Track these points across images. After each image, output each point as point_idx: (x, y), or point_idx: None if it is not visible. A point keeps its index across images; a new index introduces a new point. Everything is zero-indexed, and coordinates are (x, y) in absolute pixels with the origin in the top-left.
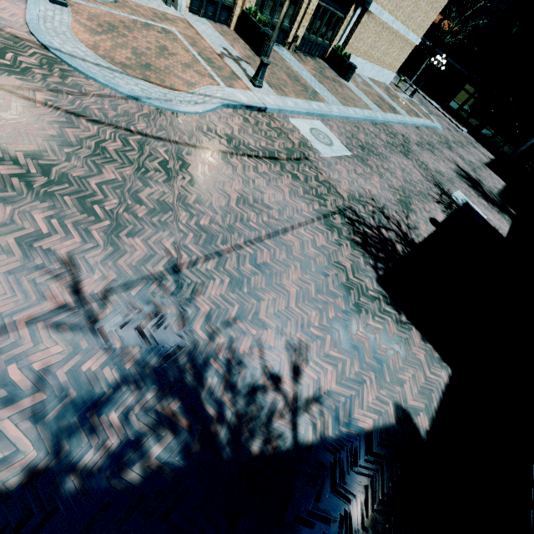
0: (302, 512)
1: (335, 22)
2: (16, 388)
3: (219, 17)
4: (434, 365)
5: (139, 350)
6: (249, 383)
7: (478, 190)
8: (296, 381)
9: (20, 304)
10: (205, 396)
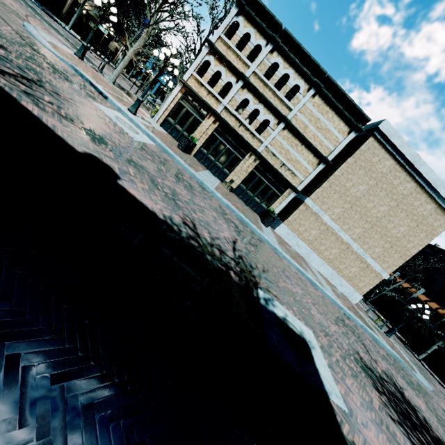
0: None
1: (273, 196)
2: None
3: (179, 140)
4: None
5: None
6: None
7: (416, 431)
8: None
9: None
10: None
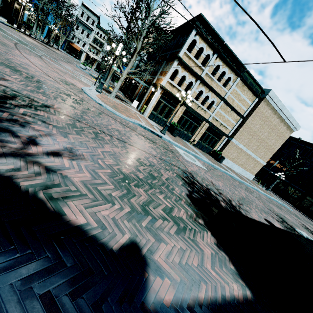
0: None
1: (214, 141)
2: None
3: (160, 124)
4: (223, 269)
5: None
6: (11, 128)
7: None
8: (47, 154)
9: None
10: None
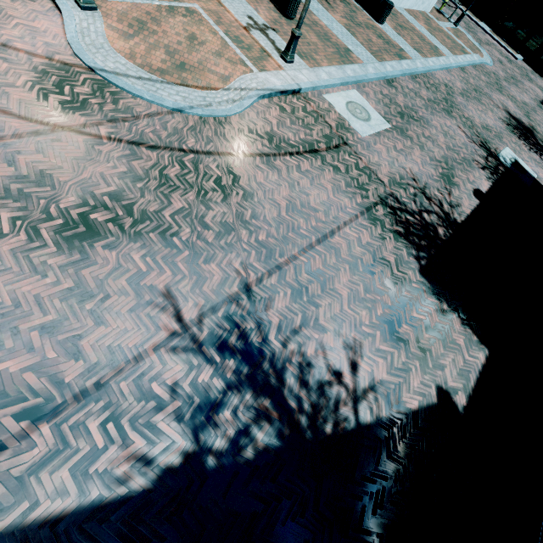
0: (366, 473)
1: None
2: (160, 399)
3: None
4: (472, 348)
5: (234, 362)
6: (317, 380)
7: (530, 142)
8: (354, 375)
9: (145, 335)
10: (287, 393)
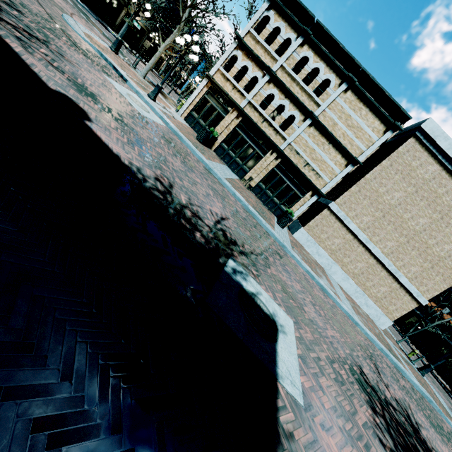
0: None
1: (294, 198)
2: None
3: None
4: None
5: None
6: None
7: None
8: None
9: None
10: None
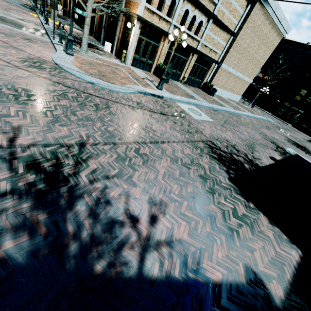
0: None
1: (204, 72)
2: None
3: (146, 68)
4: (283, 243)
5: (34, 178)
6: (110, 216)
7: (305, 150)
8: (152, 225)
9: None
10: (70, 217)
